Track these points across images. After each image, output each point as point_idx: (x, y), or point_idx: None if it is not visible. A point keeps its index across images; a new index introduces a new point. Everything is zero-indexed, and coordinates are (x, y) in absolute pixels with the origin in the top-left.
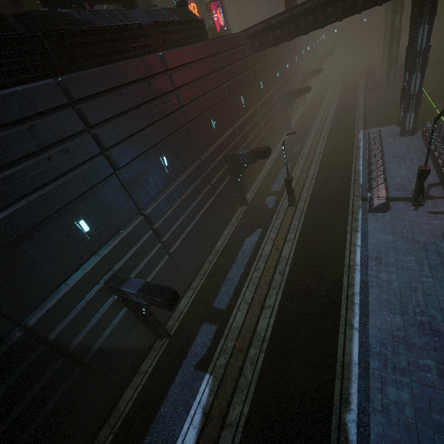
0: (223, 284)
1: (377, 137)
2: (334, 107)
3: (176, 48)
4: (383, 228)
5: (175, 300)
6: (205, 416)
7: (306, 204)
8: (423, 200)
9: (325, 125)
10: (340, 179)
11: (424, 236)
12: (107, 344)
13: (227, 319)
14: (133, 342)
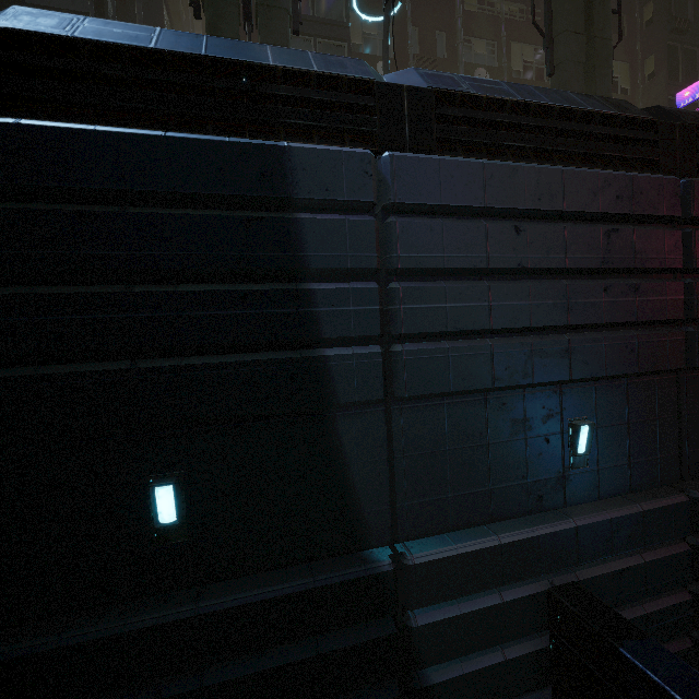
0: None
1: None
2: None
3: None
4: None
5: None
6: None
7: None
8: None
9: None
10: None
11: None
12: None
13: None
14: None
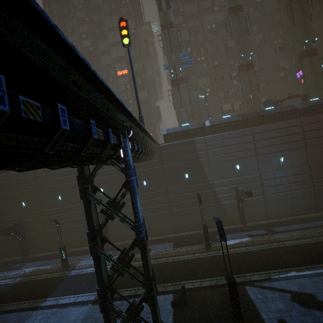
0: (285, 226)
1: None
2: None
3: (314, 115)
4: None
5: (250, 194)
6: (240, 243)
7: None
8: None
9: None
10: None
11: None
12: (225, 205)
13: (274, 233)
14: (232, 215)
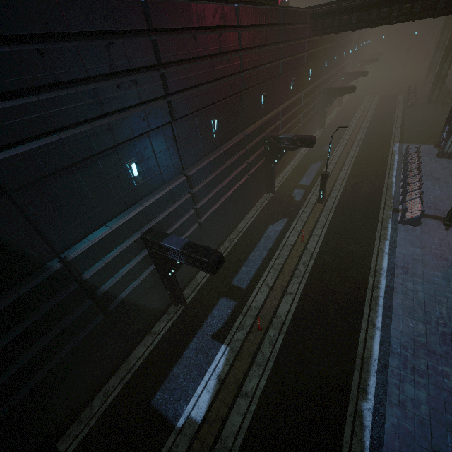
0: (243, 264)
1: (415, 152)
2: (370, 115)
3: (250, 5)
4: (412, 241)
5: (220, 264)
6: (220, 383)
7: (336, 204)
8: None
9: (360, 131)
10: (372, 186)
11: None
12: (131, 297)
13: (247, 298)
14: (151, 302)
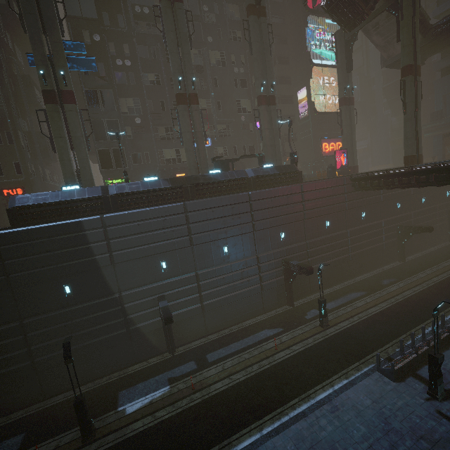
0: (223, 347)
1: None
2: None
3: (264, 190)
4: (372, 391)
5: (169, 320)
6: (150, 403)
7: (335, 332)
8: (449, 397)
9: (446, 272)
10: (391, 329)
11: (400, 424)
12: (142, 329)
13: (205, 368)
14: (155, 340)
